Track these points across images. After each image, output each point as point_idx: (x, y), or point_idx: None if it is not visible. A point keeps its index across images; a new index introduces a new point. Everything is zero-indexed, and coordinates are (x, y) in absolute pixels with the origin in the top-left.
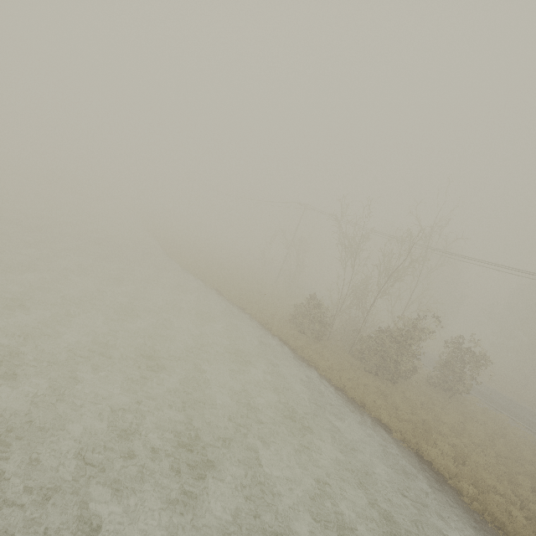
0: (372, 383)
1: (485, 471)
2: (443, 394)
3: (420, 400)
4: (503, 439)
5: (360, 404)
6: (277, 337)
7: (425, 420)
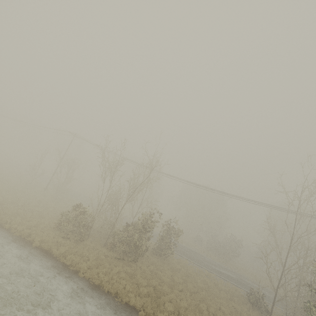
0: (122, 269)
1: (189, 312)
2: (160, 257)
3: (150, 269)
4: (189, 277)
5: (114, 295)
6: (39, 249)
7: (154, 286)
